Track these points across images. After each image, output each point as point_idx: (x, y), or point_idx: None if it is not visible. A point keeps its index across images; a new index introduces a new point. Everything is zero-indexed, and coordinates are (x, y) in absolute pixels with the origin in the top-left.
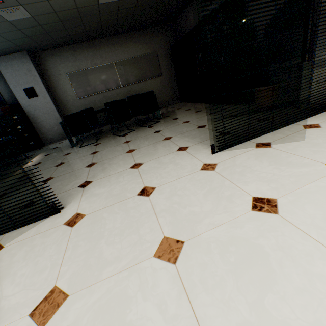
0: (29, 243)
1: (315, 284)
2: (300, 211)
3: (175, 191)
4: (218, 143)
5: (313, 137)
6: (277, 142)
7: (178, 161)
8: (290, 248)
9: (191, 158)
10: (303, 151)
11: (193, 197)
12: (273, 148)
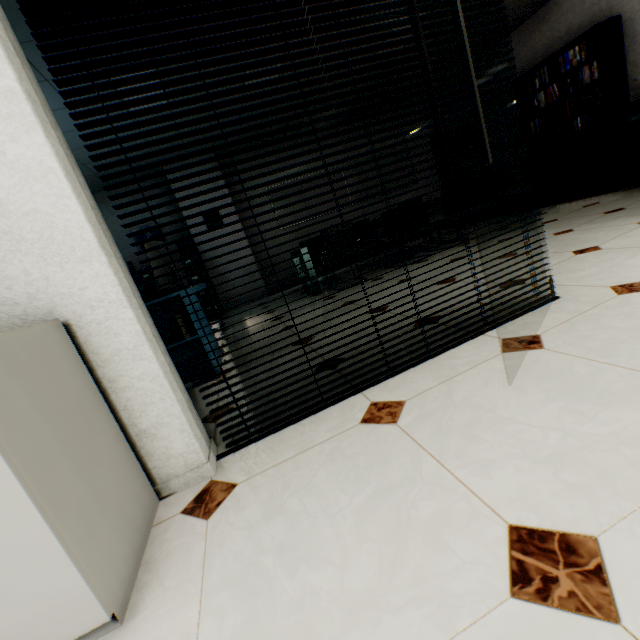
0: (599, 317)
1: None
2: None
3: None
4: None
5: None
6: None
7: None
8: None
9: None
10: None
11: None
12: None
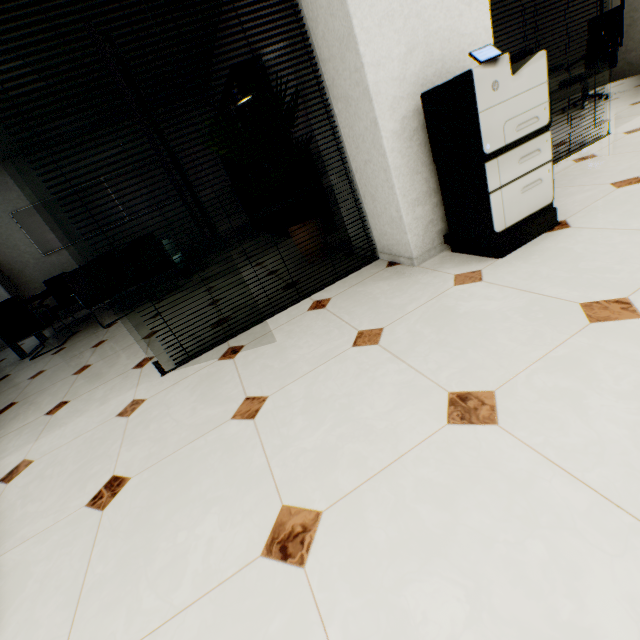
0: None
1: (16, 638)
2: (129, 502)
3: (47, 469)
4: (173, 355)
5: (294, 333)
6: (250, 346)
7: (112, 394)
8: (54, 576)
9: (132, 386)
10: (255, 367)
11: (54, 481)
12: (233, 361)
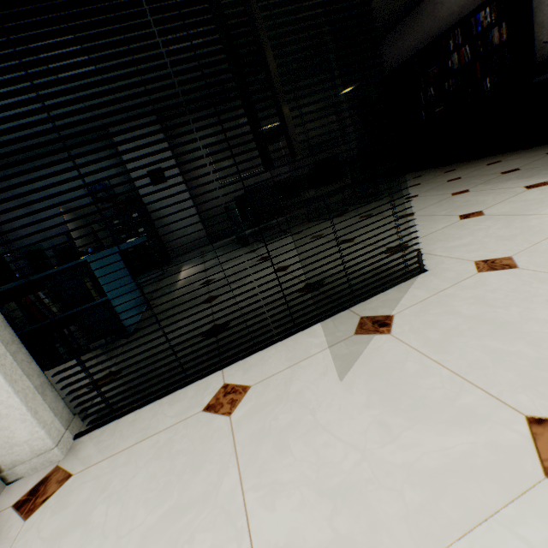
0: (451, 299)
1: None
2: None
3: None
4: None
5: None
6: None
7: None
8: None
9: None
10: None
11: None
12: None
